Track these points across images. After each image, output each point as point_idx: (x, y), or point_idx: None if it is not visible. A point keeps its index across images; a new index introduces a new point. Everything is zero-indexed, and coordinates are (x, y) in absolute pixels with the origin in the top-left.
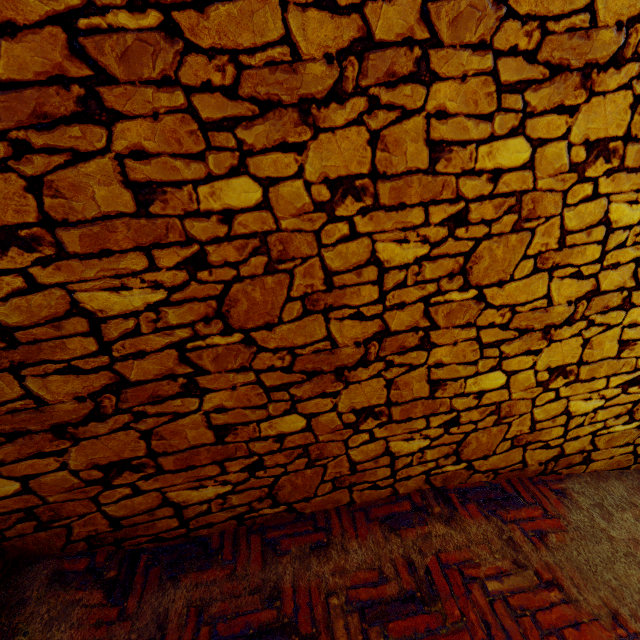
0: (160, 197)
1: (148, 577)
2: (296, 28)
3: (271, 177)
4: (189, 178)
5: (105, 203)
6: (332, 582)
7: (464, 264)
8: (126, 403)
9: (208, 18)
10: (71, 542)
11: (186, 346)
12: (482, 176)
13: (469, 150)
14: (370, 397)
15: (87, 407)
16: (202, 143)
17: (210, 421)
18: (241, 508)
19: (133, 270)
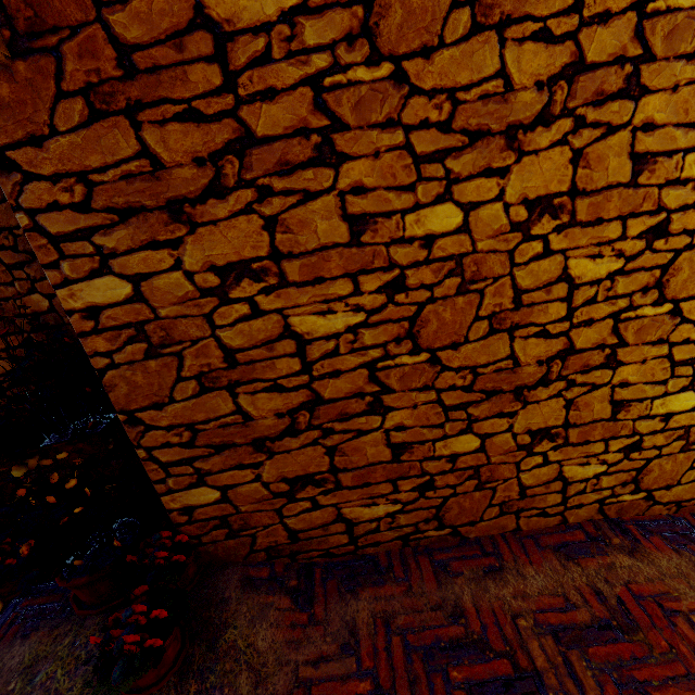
0: (371, 227)
1: (327, 588)
2: (511, 61)
3: (473, 202)
4: (398, 208)
5: (324, 236)
6: (515, 605)
7: (660, 277)
8: (317, 420)
9: (432, 63)
10: (253, 551)
11: (376, 366)
12: (687, 185)
13: (675, 160)
14: (547, 418)
15: (284, 423)
16: (414, 175)
17: (389, 439)
18: (407, 528)
19: (339, 295)
